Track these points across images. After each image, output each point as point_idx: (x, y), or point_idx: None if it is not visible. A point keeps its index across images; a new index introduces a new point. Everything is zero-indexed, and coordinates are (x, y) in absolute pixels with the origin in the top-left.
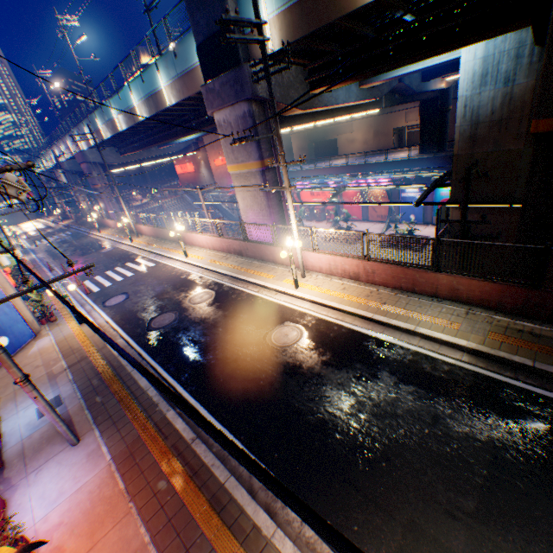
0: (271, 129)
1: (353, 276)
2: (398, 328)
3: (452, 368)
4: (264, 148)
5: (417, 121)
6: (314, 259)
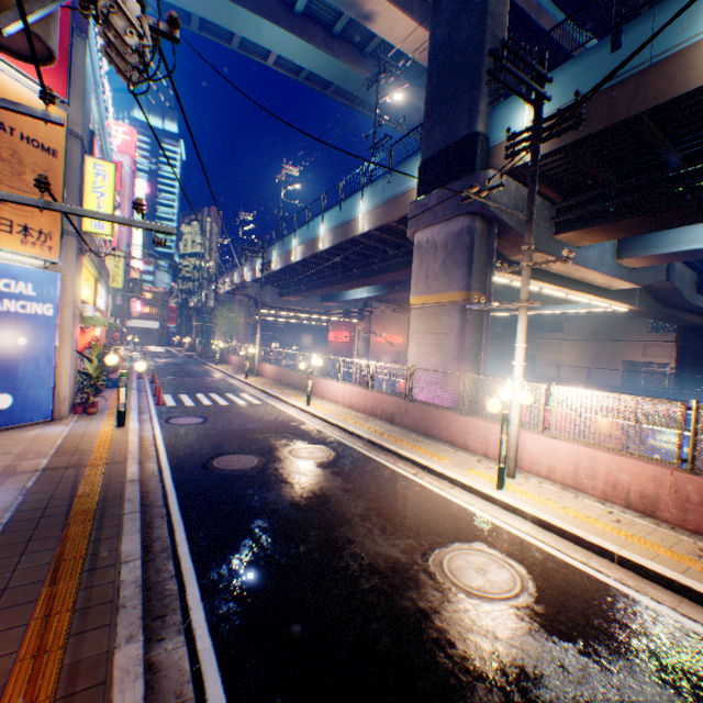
0: (493, 256)
1: (638, 503)
2: None
3: None
4: (476, 276)
5: (662, 358)
6: (540, 448)
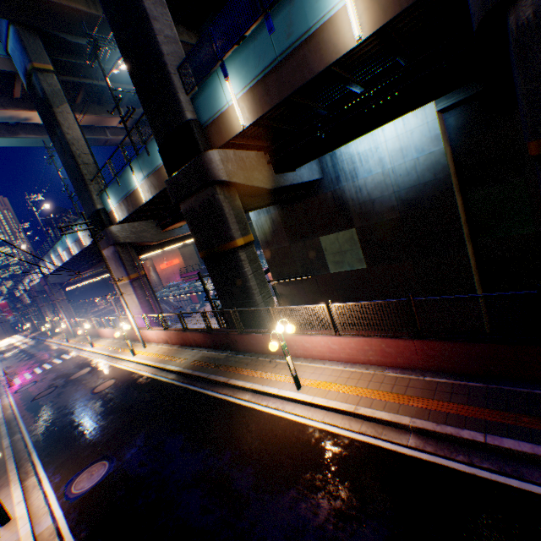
0: (133, 257)
1: (167, 341)
2: (161, 368)
3: (163, 383)
4: (130, 268)
5: None
6: (151, 334)
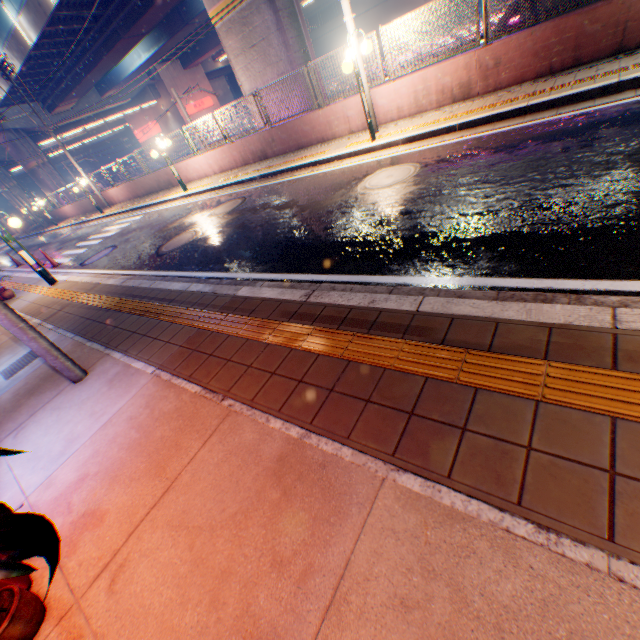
0: None
1: (459, 95)
2: (584, 97)
3: None
4: None
5: None
6: (388, 97)
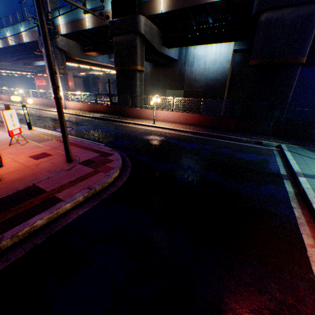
0: (64, 60)
1: (81, 109)
2: (81, 116)
3: (85, 119)
4: (61, 66)
5: None
6: (70, 104)
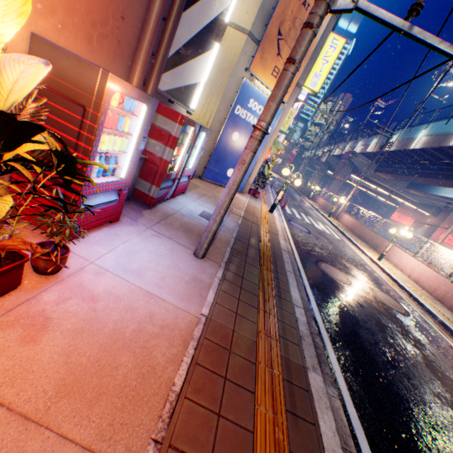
0: None
1: None
2: None
3: None
4: None
5: None
6: None
